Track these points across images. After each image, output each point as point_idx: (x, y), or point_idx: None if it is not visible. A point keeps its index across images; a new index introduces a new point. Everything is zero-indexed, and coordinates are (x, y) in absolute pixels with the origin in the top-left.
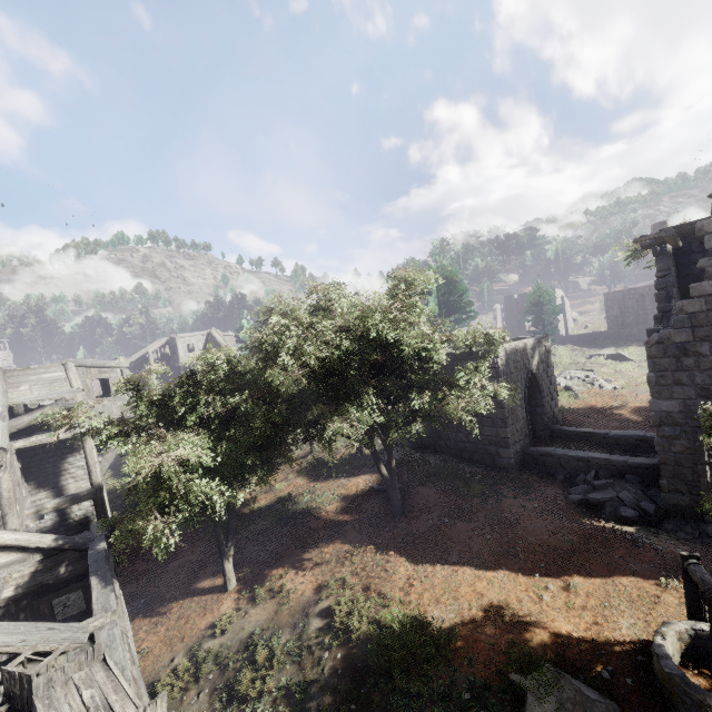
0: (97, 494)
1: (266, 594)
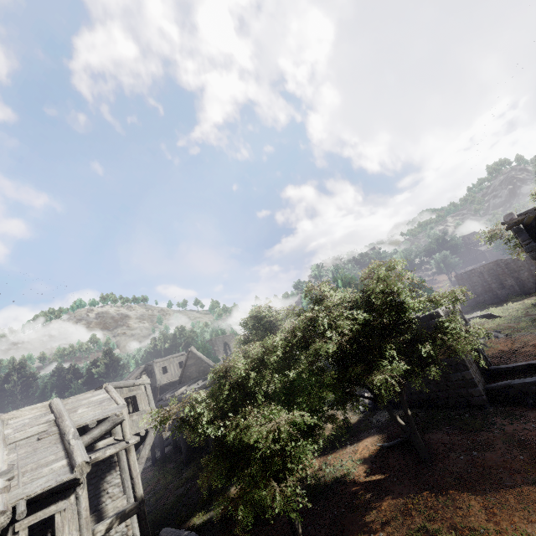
0: (140, 507)
1: None
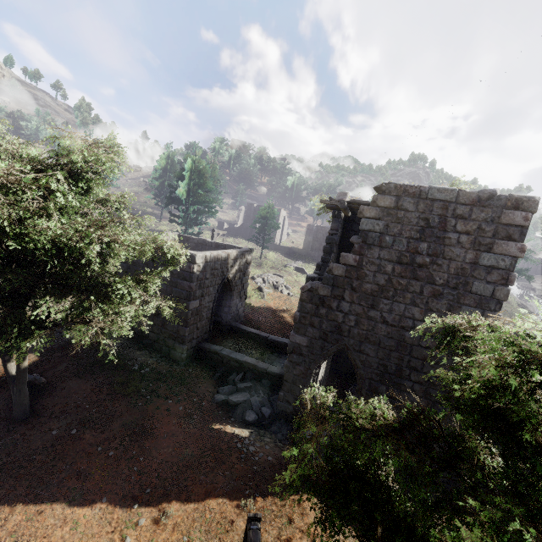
0: None
1: None
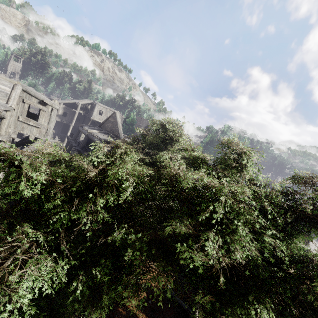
0: None
1: None
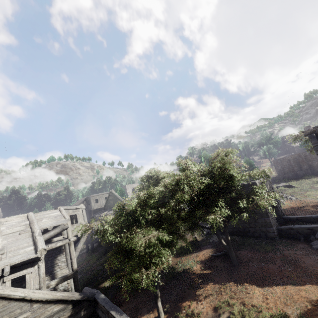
0: (75, 274)
1: (185, 317)
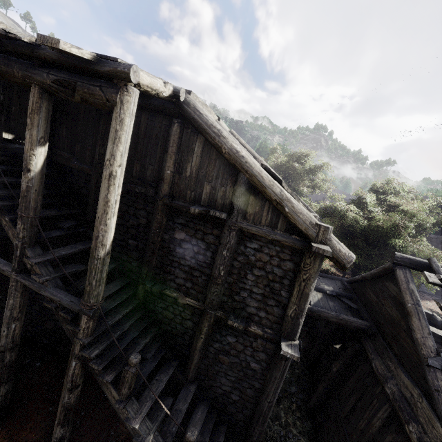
0: None
1: None
